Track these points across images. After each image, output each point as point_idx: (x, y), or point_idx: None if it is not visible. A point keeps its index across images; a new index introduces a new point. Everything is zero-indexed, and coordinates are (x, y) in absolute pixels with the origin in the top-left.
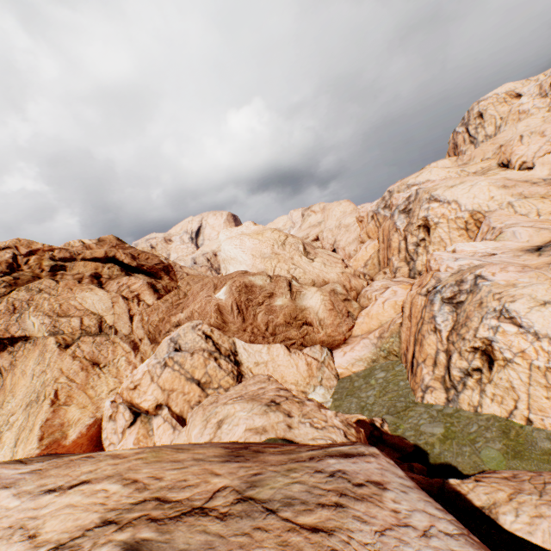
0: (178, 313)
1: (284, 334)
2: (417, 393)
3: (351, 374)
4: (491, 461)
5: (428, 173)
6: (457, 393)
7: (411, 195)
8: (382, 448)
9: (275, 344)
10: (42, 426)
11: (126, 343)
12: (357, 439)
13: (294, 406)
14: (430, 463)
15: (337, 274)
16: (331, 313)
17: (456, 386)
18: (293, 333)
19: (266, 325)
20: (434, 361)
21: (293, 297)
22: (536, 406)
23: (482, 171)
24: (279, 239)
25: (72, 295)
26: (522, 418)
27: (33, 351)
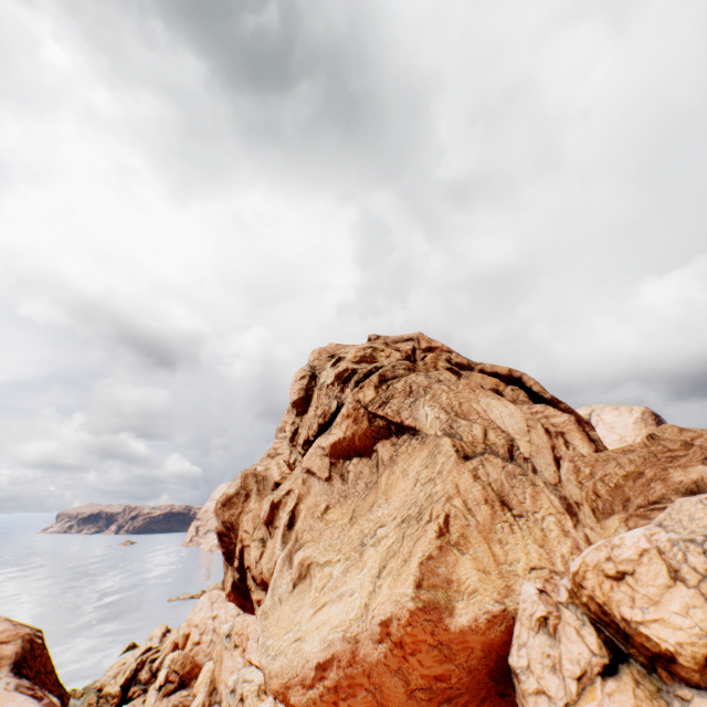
0: (692, 465)
1: None
2: None
3: None
4: None
5: None
6: None
7: None
8: None
9: None
10: (421, 563)
11: (552, 495)
12: None
13: None
14: None
15: None
16: None
17: None
18: None
19: None
20: None
21: None
22: None
23: None
24: None
25: (474, 397)
26: None
27: (418, 449)
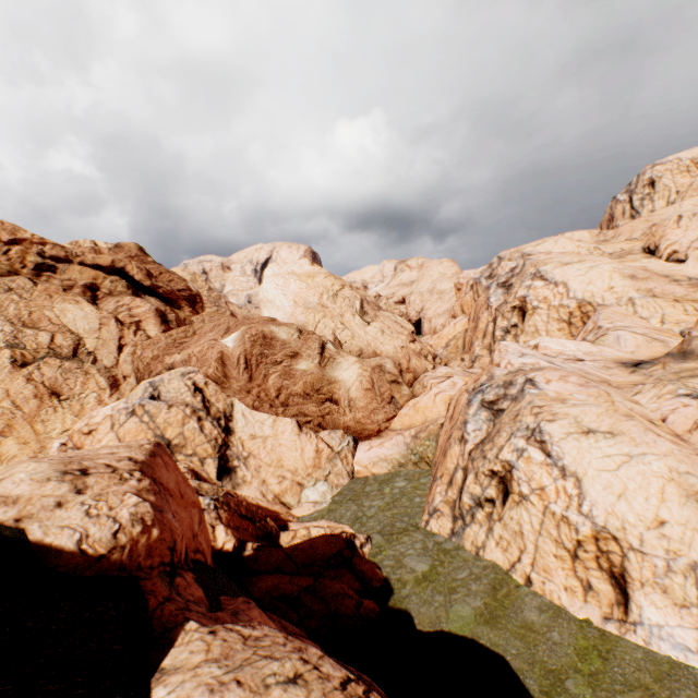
0: (175, 354)
1: (299, 407)
2: (423, 516)
3: (369, 476)
4: (457, 621)
5: (552, 243)
6: (464, 525)
7: (517, 266)
8: (344, 574)
9: (284, 418)
10: None
11: (103, 377)
12: (131, 541)
13: (106, 482)
14: (387, 605)
15: (394, 347)
16: (368, 394)
17: (465, 516)
18: (310, 408)
19: (278, 391)
20: (450, 478)
21: (322, 363)
22: (542, 564)
23: (620, 254)
24: (331, 288)
25: (50, 304)
26: (522, 576)
27: None
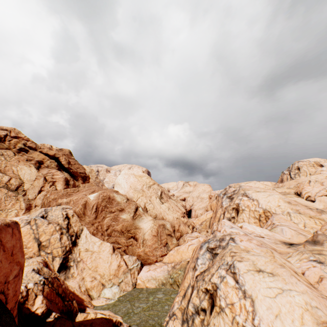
0: (64, 198)
1: (116, 238)
2: (166, 317)
3: (144, 288)
4: None
5: (253, 183)
6: None
7: (236, 189)
8: None
9: (107, 242)
10: None
11: (24, 203)
12: None
13: None
14: None
15: (173, 217)
16: (154, 238)
17: (189, 320)
18: (122, 240)
19: (108, 227)
20: (185, 292)
21: (134, 217)
22: None
23: (284, 193)
24: (148, 183)
25: (17, 164)
26: None
27: None
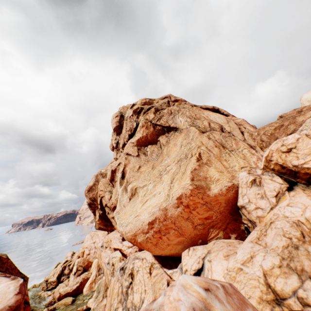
0: (307, 112)
1: None
2: None
3: None
4: None
5: None
6: None
7: None
8: None
9: None
10: (191, 172)
11: (243, 143)
12: None
13: None
14: None
15: None
16: None
17: None
18: None
19: None
20: None
21: None
22: None
23: None
24: None
25: (201, 112)
26: None
27: (179, 135)
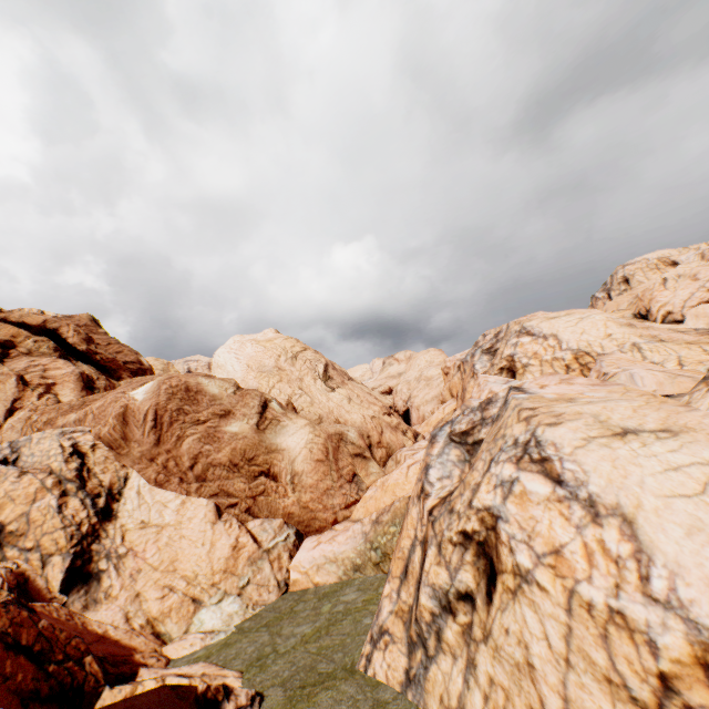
0: (71, 413)
1: (221, 483)
2: (363, 646)
3: (310, 588)
4: None
5: None
6: (427, 659)
7: (500, 331)
8: None
9: (198, 498)
10: None
11: None
12: None
13: None
14: None
15: (363, 416)
16: (319, 467)
17: (426, 638)
18: (237, 485)
19: (193, 460)
20: (405, 566)
21: (262, 425)
22: None
23: None
24: (291, 349)
25: None
26: None
27: None
